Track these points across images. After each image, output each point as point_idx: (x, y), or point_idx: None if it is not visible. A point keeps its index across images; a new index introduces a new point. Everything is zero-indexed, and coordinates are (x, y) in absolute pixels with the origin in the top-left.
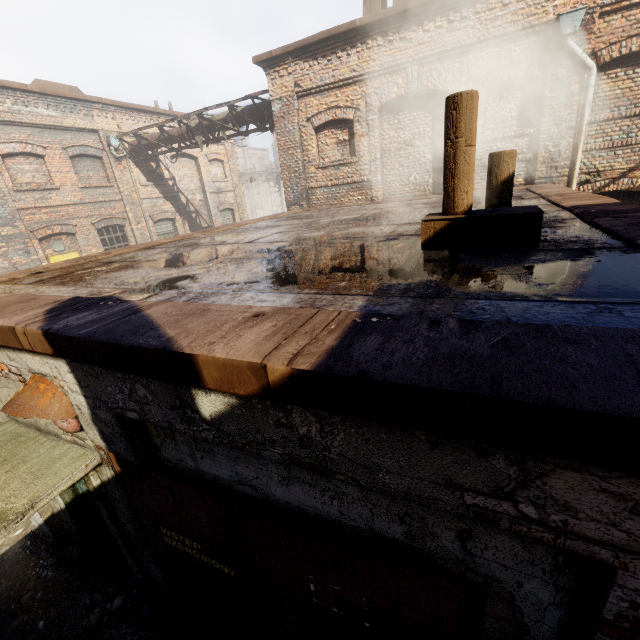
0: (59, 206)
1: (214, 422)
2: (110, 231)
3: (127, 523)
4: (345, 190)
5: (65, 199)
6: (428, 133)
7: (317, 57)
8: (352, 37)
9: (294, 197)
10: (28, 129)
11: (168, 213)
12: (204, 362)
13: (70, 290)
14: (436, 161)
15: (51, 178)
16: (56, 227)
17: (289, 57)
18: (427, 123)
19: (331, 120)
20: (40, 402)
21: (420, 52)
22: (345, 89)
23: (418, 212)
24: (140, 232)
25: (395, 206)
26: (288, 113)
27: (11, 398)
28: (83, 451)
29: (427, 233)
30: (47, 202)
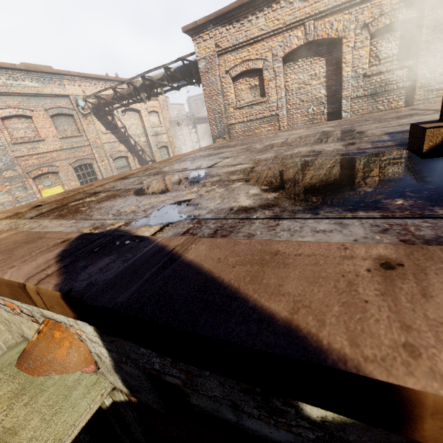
0: (45, 153)
1: (326, 425)
2: (83, 168)
3: (137, 434)
4: (258, 123)
5: (49, 147)
6: (322, 73)
7: (232, 22)
8: (260, 3)
9: (218, 132)
10: (19, 97)
11: (122, 152)
12: (442, 411)
13: (71, 223)
14: (330, 95)
15: (38, 133)
16: (44, 168)
17: (210, 24)
18: (321, 65)
19: (245, 70)
20: (57, 354)
21: (316, 9)
22: (255, 45)
23: (339, 132)
24: (104, 167)
25: (306, 131)
26: (211, 68)
27: (25, 349)
28: (96, 377)
29: (432, 140)
30: (36, 150)
